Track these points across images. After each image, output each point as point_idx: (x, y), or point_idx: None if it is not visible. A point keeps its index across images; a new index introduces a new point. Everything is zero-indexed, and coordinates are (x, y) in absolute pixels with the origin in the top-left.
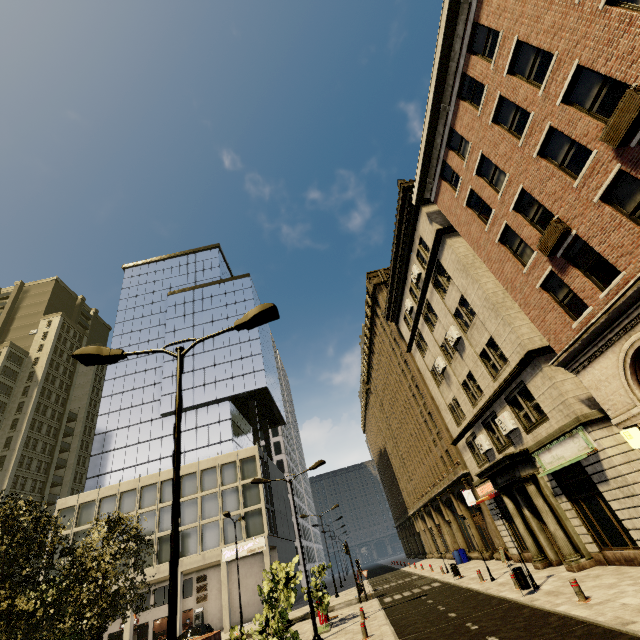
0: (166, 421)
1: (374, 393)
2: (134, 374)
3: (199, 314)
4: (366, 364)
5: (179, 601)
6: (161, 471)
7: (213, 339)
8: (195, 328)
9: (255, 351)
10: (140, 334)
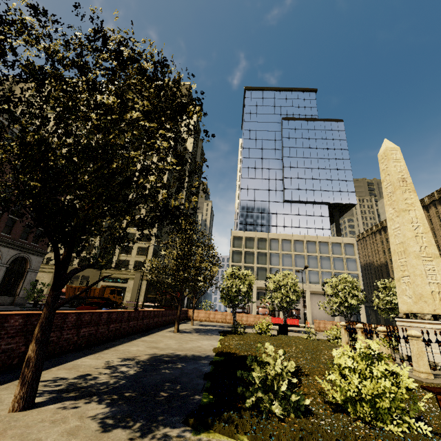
0: (286, 205)
1: None
2: (261, 169)
3: (306, 140)
4: None
5: (310, 304)
6: (293, 234)
7: (317, 161)
8: (304, 149)
9: (348, 178)
10: (262, 142)
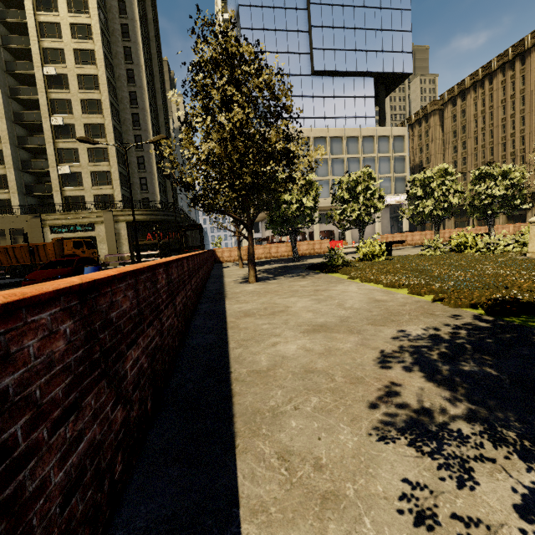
0: (315, 81)
1: (450, 114)
2: (272, 8)
3: None
4: (469, 82)
5: None
6: (329, 128)
7: None
8: None
9: (405, 26)
10: None
